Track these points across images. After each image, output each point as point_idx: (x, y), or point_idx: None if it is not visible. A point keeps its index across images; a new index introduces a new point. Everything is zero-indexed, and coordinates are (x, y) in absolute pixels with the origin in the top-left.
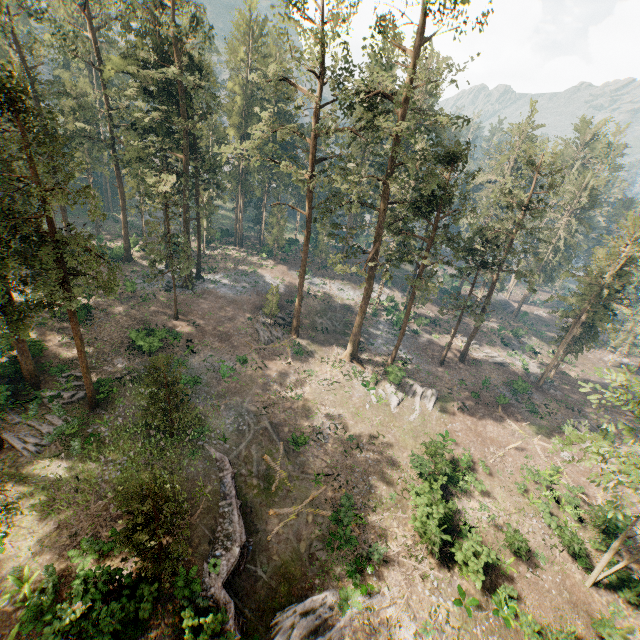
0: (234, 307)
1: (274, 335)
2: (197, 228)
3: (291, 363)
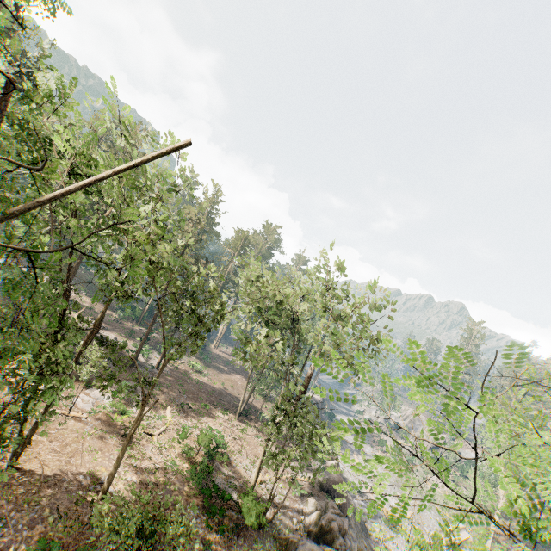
0: None
1: None
2: None
3: None
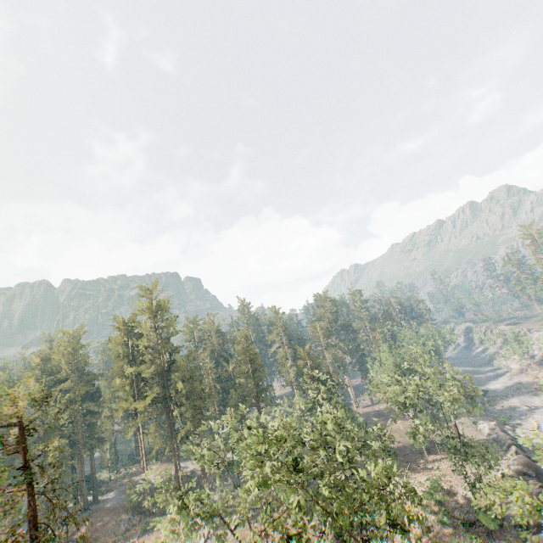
0: (112, 513)
1: (133, 523)
2: (91, 462)
3: (136, 541)
